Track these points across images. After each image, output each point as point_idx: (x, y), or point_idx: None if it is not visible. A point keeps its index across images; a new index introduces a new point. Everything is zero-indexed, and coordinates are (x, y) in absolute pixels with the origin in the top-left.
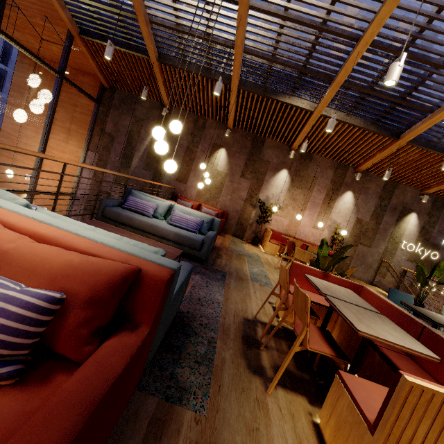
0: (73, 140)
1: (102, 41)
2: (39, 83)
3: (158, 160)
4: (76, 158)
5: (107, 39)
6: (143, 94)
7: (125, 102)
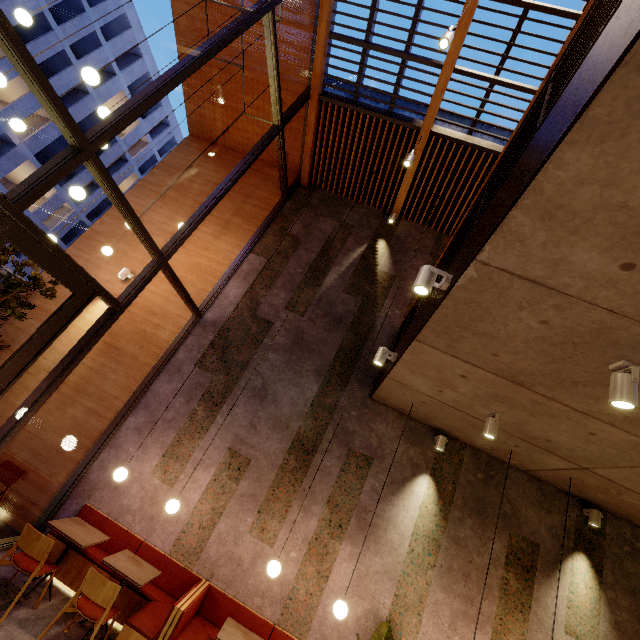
0: (230, 236)
1: (351, 105)
2: (203, 167)
3: (372, 282)
4: (225, 260)
5: (359, 104)
6: (410, 158)
7: (327, 203)
